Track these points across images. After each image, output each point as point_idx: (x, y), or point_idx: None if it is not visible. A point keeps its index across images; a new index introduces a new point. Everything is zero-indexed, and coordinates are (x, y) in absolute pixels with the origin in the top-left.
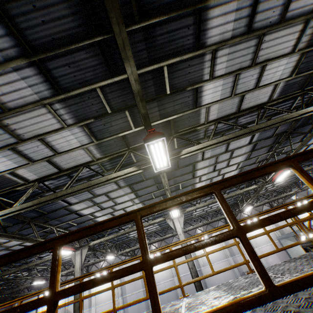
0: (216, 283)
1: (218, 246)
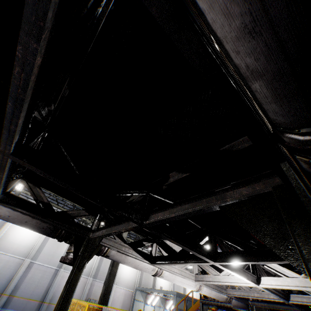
0: (60, 293)
1: (91, 261)
